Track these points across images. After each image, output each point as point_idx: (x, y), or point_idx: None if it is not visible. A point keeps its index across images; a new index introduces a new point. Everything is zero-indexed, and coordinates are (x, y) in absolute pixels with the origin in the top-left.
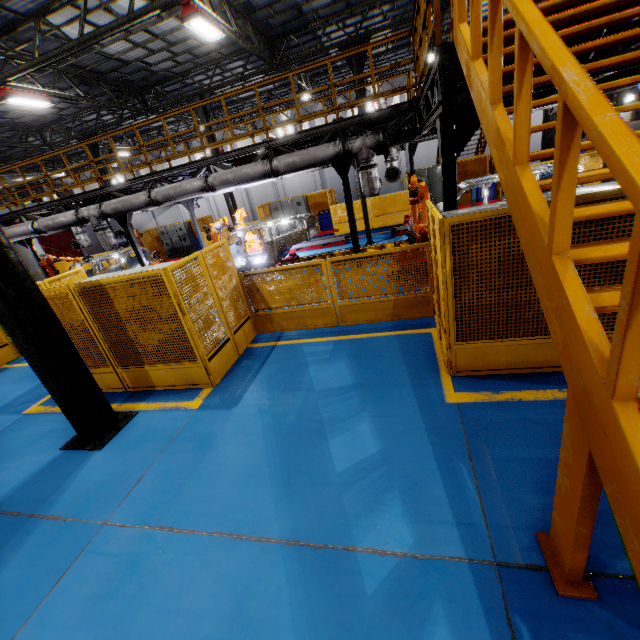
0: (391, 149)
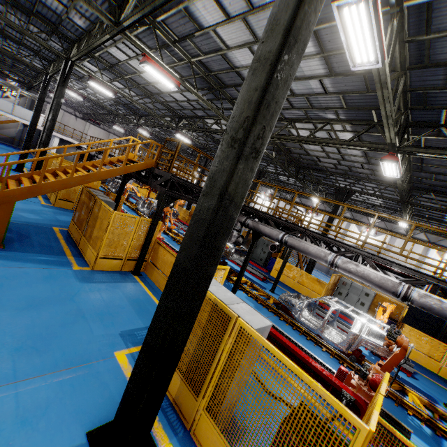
0: None
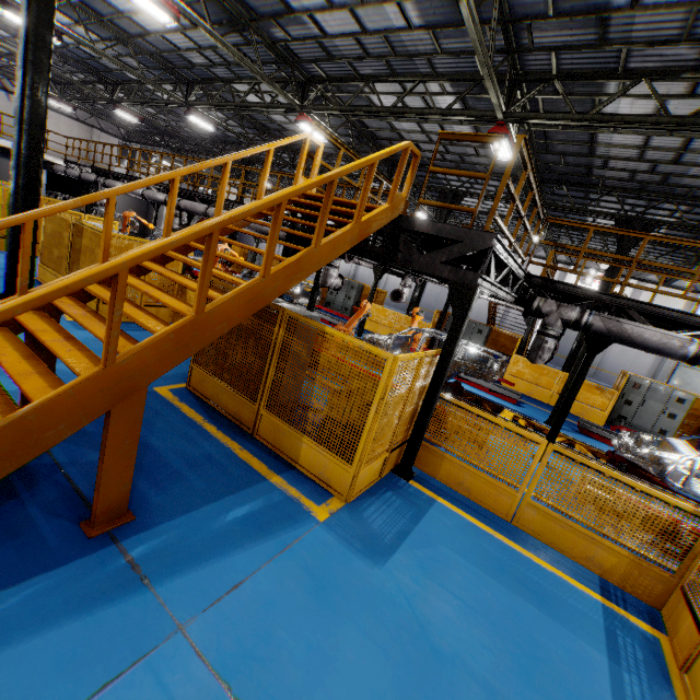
0: (407, 277)
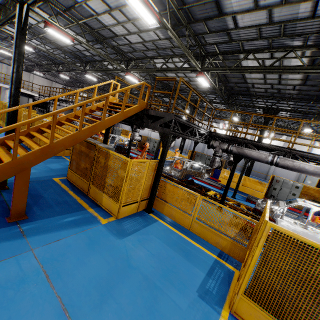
0: None
